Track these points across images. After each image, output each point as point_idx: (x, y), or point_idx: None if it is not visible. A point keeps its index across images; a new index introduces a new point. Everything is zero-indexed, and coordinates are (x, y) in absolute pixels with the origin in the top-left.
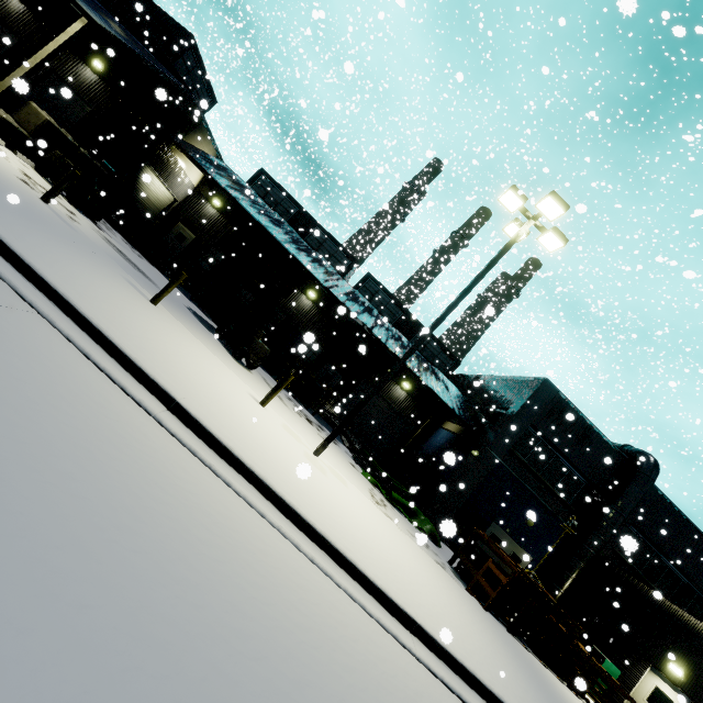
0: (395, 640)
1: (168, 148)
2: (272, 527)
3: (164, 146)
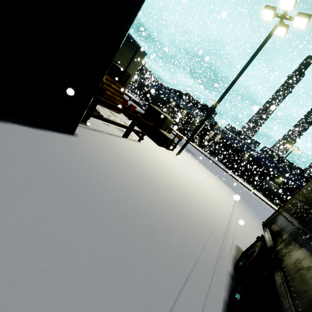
0: (264, 202)
1: (210, 131)
2: (250, 191)
3: (210, 131)
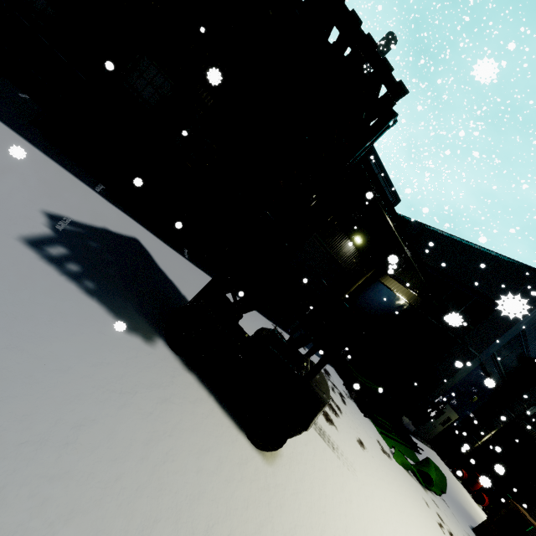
0: None
1: None
2: None
3: None
